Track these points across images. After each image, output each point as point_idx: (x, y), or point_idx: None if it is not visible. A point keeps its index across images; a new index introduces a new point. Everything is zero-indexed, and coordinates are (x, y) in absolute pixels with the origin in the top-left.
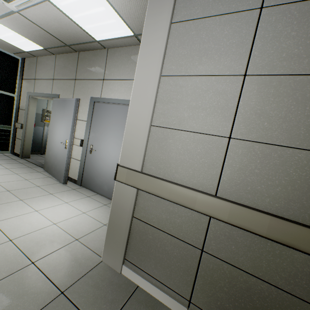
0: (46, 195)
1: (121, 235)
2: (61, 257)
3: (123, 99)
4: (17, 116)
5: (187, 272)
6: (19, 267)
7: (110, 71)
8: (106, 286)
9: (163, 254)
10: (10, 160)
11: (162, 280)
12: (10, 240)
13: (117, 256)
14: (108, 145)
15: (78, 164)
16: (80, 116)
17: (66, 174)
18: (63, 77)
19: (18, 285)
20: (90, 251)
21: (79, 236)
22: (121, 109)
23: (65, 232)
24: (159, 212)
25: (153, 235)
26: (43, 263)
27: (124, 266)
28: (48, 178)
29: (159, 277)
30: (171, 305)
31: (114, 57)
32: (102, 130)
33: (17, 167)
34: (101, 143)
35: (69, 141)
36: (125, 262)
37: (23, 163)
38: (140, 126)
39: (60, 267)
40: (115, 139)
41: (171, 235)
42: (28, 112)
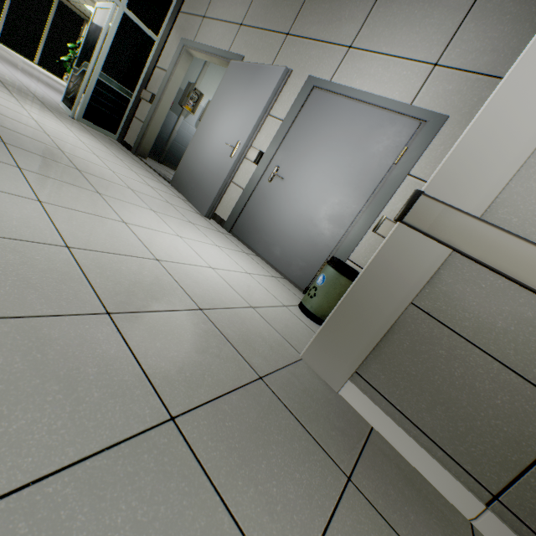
0: (185, 221)
1: (370, 327)
2: (239, 322)
3: (380, 96)
4: (149, 78)
5: (514, 444)
6: (182, 306)
7: (372, 32)
8: (323, 403)
9: (462, 392)
10: (120, 149)
11: (436, 437)
12: (156, 259)
13: (342, 361)
14: (313, 175)
15: (237, 194)
16: (273, 108)
17: (216, 202)
18: (262, 25)
19: (190, 332)
20: (278, 334)
21: (253, 304)
22: (367, 114)
23: (231, 288)
24: (489, 313)
25: (451, 351)
26: (216, 318)
27: (351, 383)
28: (179, 199)
29: (430, 429)
30: (443, 486)
31: (392, 5)
32: (309, 145)
33: (132, 164)
34: (298, 168)
35: (242, 144)
36: (353, 377)
37: (138, 162)
38: (523, 123)
39: (242, 336)
40: (331, 169)
41: (504, 364)
42: (171, 76)
